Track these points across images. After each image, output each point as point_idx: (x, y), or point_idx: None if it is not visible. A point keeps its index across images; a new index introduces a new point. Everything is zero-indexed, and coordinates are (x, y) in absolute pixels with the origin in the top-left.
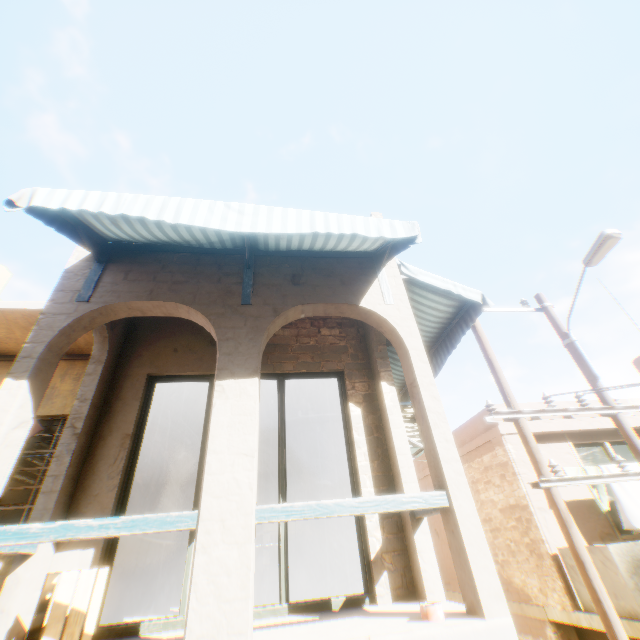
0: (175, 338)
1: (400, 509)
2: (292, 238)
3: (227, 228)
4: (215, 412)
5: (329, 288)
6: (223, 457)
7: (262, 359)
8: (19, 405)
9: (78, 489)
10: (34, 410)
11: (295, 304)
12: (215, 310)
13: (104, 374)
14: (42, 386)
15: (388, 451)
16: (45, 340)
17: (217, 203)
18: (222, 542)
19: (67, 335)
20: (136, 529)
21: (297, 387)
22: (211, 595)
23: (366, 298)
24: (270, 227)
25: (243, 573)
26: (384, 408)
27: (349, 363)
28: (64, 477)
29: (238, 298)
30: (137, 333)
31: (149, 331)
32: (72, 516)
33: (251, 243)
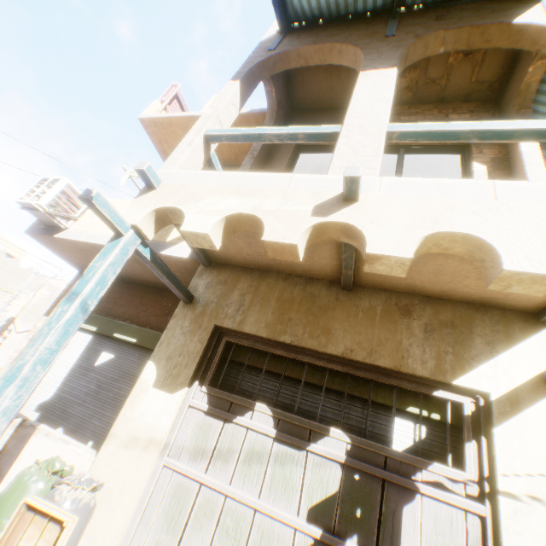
0: (317, 124)
1: (542, 128)
2: None
3: None
4: (358, 85)
5: (476, 19)
6: (363, 103)
7: None
8: (234, 92)
9: None
10: (240, 105)
11: (437, 32)
12: (362, 44)
13: None
14: (244, 95)
15: None
16: (248, 68)
17: None
18: (359, 135)
19: (259, 71)
20: (299, 131)
21: None
22: (349, 154)
23: (521, 18)
24: None
25: (375, 147)
26: (517, 156)
27: None
28: None
29: (382, 36)
30: (291, 122)
31: (299, 121)
32: None
33: None
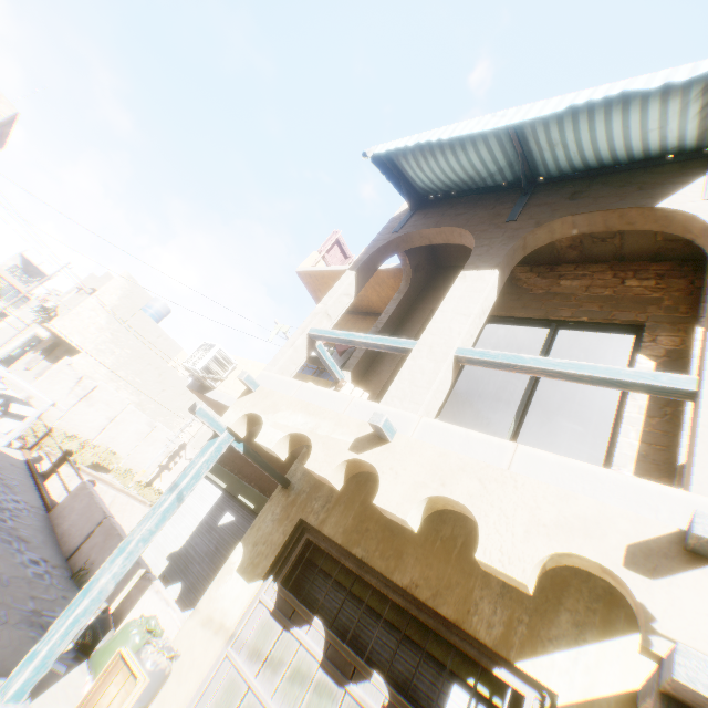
0: None
1: (610, 378)
2: (565, 141)
3: (485, 129)
4: (452, 289)
5: (615, 197)
6: (446, 314)
7: (535, 305)
8: (348, 282)
9: (370, 367)
10: (355, 292)
11: (563, 215)
12: (480, 228)
13: (402, 302)
14: (362, 280)
15: (681, 412)
16: (369, 253)
17: (485, 117)
18: (425, 358)
19: (381, 253)
20: (380, 342)
21: (607, 394)
22: (407, 381)
23: (670, 198)
24: (524, 118)
25: (432, 376)
26: (690, 359)
27: (656, 315)
28: (364, 351)
29: (504, 218)
30: (433, 282)
31: (442, 281)
32: (363, 380)
33: (532, 170)
